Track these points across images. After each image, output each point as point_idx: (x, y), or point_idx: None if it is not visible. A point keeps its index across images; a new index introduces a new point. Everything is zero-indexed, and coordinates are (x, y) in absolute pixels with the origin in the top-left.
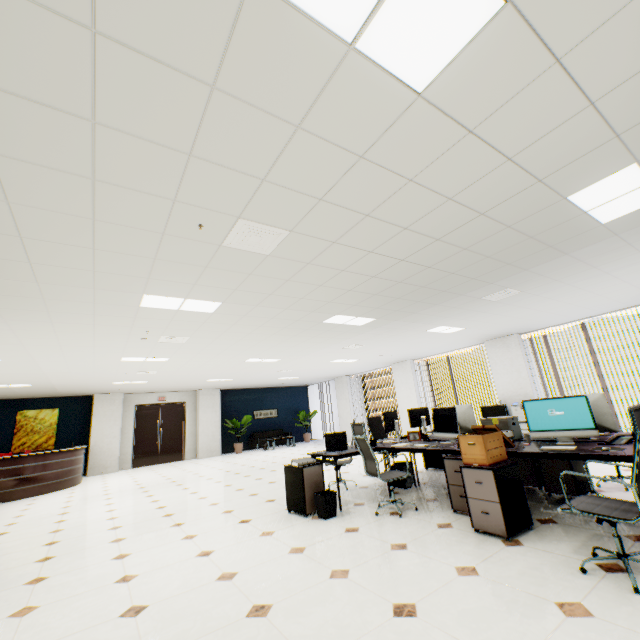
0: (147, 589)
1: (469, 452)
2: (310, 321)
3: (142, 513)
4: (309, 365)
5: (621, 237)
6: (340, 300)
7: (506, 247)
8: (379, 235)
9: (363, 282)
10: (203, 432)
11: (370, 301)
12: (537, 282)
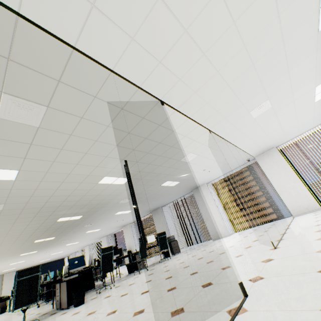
0: None
1: None
2: (15, 256)
3: None
4: (44, 257)
5: (65, 236)
6: (15, 254)
7: (40, 243)
8: (3, 252)
9: (15, 252)
10: (4, 294)
11: (26, 251)
12: (68, 239)
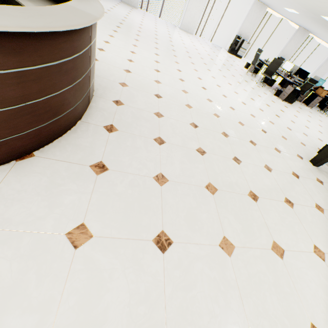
0: (325, 133)
1: (322, 94)
2: None
3: (259, 105)
4: None
5: None
6: None
7: None
8: None
9: None
10: None
11: None
12: None
